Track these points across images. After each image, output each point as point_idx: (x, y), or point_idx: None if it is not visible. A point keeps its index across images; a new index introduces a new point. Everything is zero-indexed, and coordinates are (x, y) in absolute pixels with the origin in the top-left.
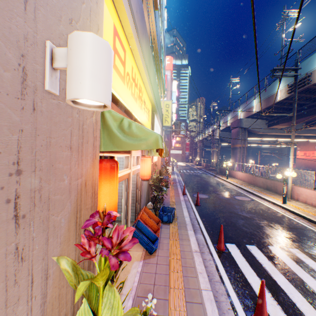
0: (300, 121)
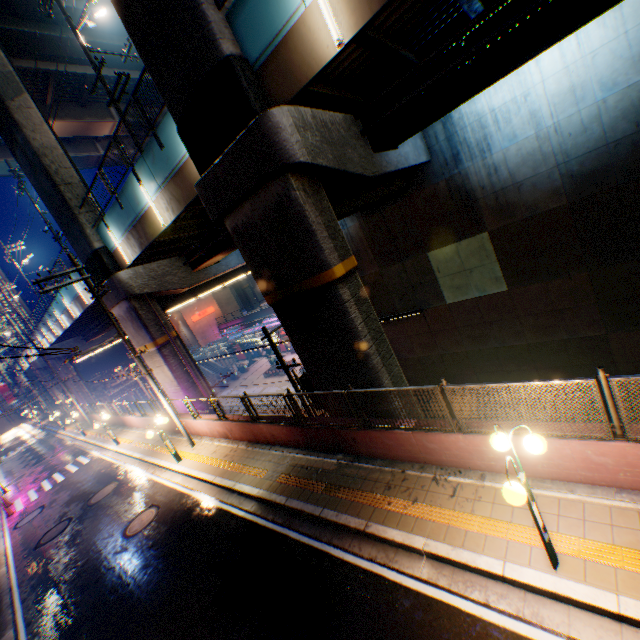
0: (105, 332)
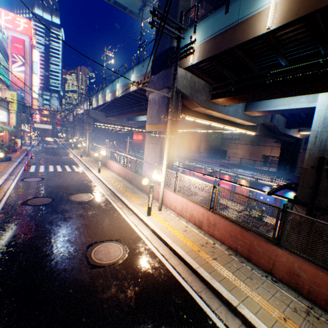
0: (117, 118)
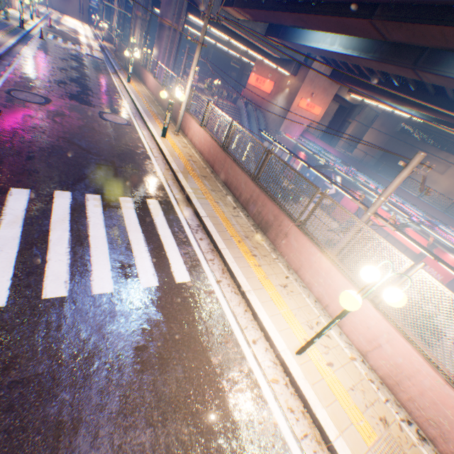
0: (257, 17)
